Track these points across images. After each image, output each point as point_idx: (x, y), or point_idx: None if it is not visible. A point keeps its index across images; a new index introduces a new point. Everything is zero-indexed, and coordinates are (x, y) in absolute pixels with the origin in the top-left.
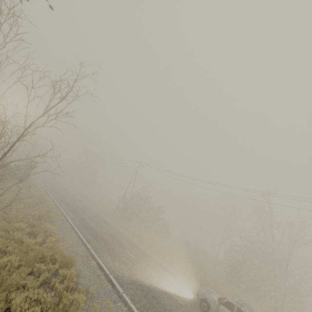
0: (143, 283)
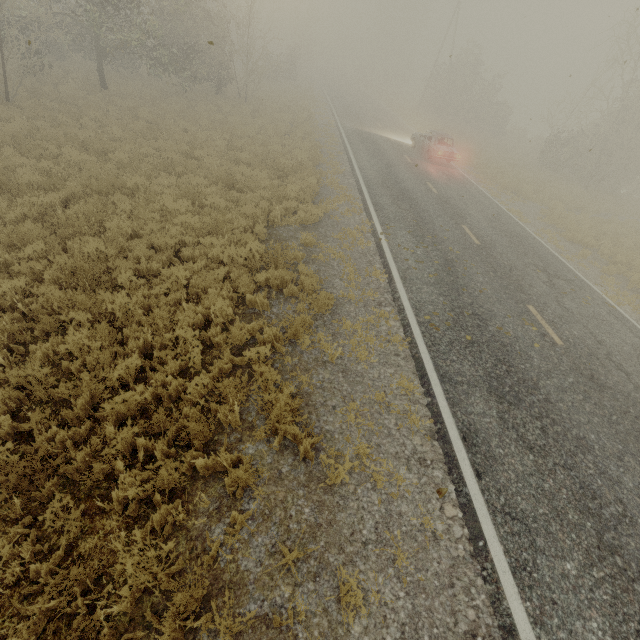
0: (366, 131)
